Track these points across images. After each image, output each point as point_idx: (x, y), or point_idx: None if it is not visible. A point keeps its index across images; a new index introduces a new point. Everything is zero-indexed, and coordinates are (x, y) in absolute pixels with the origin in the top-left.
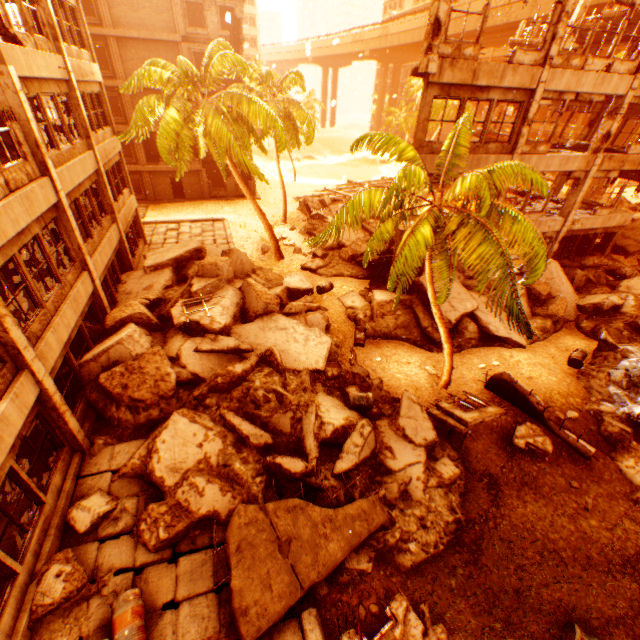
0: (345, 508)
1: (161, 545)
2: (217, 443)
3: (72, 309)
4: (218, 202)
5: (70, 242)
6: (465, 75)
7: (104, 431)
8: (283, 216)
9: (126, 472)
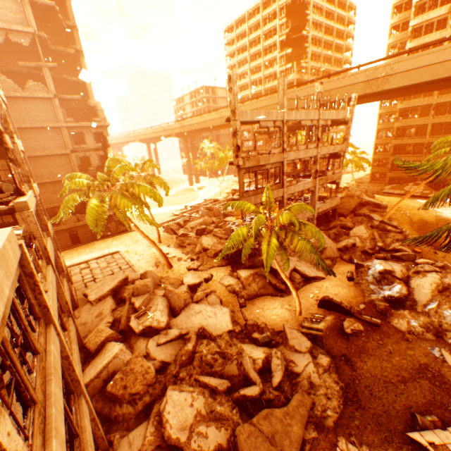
0: (291, 403)
1: None
2: (201, 399)
3: (76, 345)
4: (106, 240)
5: (61, 300)
6: (254, 162)
7: (113, 429)
8: (158, 239)
9: (146, 449)
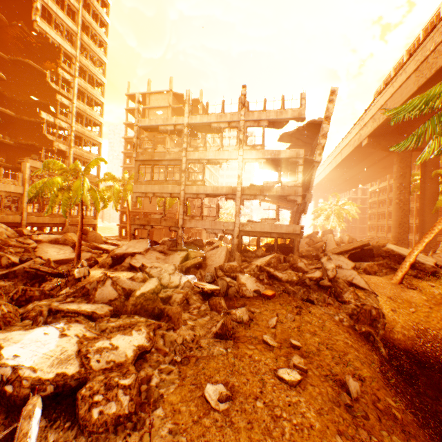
0: None
1: None
2: None
3: None
4: None
5: (21, 205)
6: (149, 157)
7: None
8: None
9: None
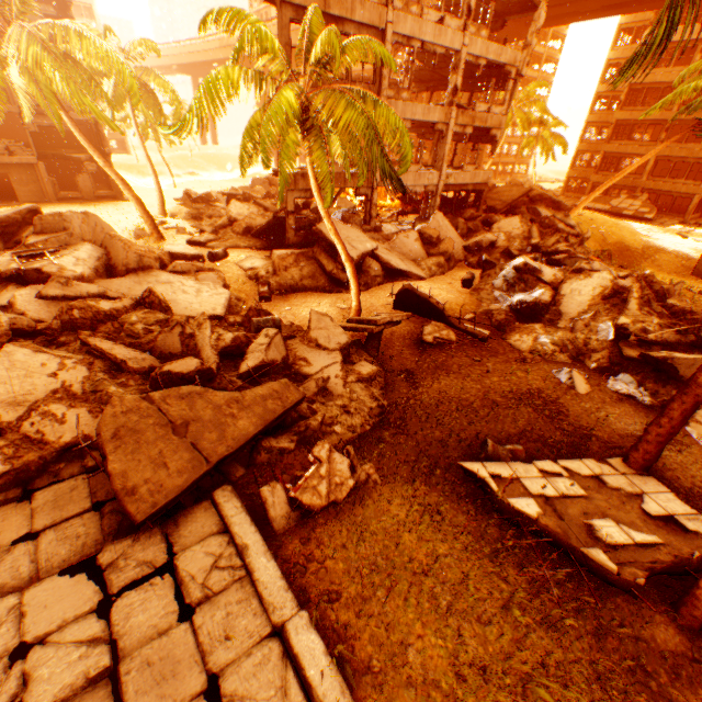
0: (254, 391)
1: (2, 484)
2: (80, 371)
3: None
4: (70, 204)
5: None
6: (317, 0)
7: None
8: (161, 208)
9: None
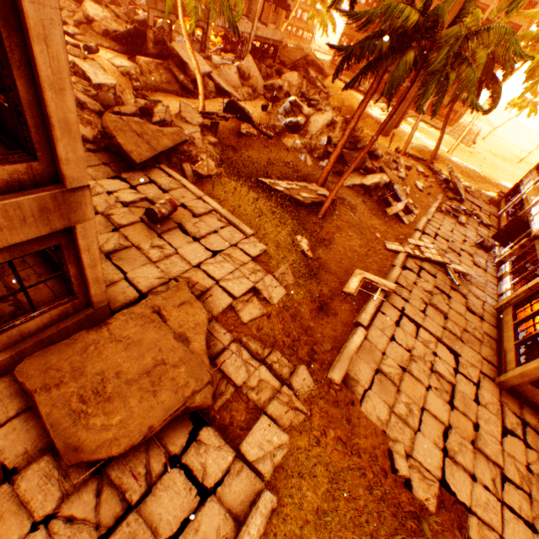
0: (167, 129)
1: None
2: None
3: None
4: None
5: None
6: None
7: None
8: None
9: None
